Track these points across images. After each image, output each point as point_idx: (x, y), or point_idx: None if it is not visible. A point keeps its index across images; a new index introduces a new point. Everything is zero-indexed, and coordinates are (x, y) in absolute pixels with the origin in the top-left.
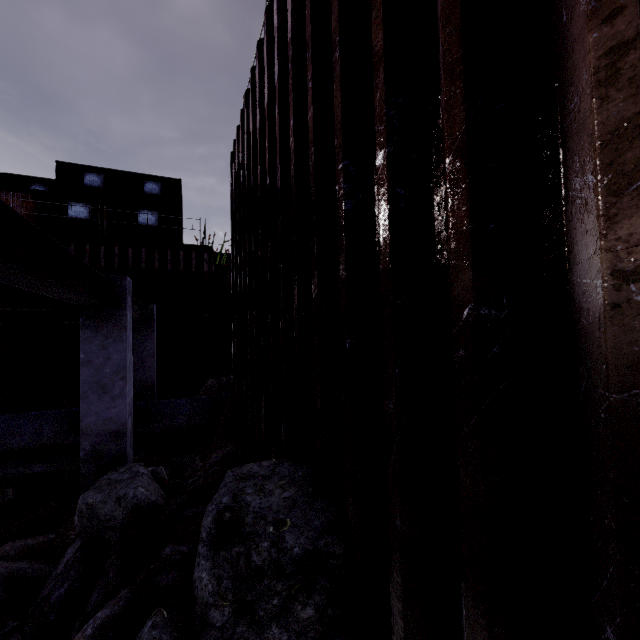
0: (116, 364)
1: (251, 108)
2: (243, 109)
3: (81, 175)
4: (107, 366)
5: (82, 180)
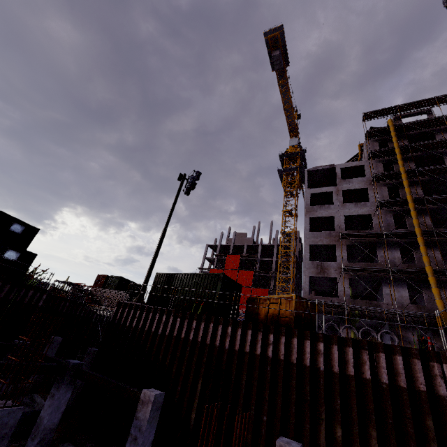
0: (66, 398)
1: (144, 317)
2: (137, 304)
3: None
4: (63, 399)
5: None
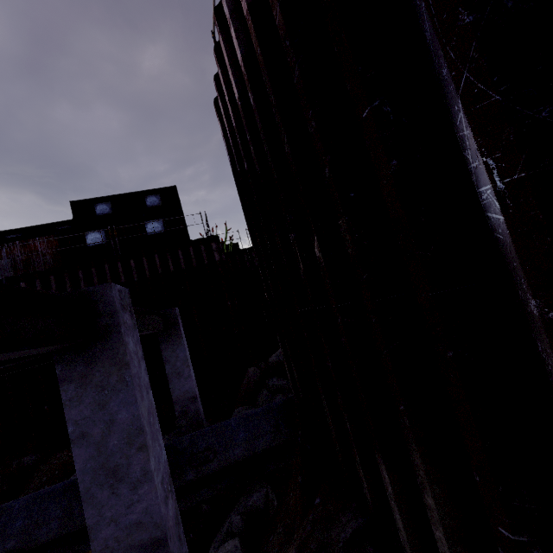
0: (126, 427)
1: None
2: (216, 7)
3: (92, 208)
4: (112, 435)
5: (94, 212)
